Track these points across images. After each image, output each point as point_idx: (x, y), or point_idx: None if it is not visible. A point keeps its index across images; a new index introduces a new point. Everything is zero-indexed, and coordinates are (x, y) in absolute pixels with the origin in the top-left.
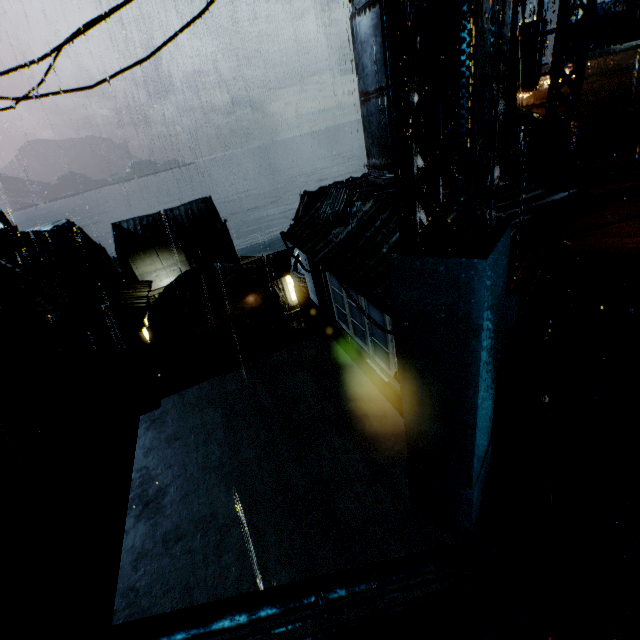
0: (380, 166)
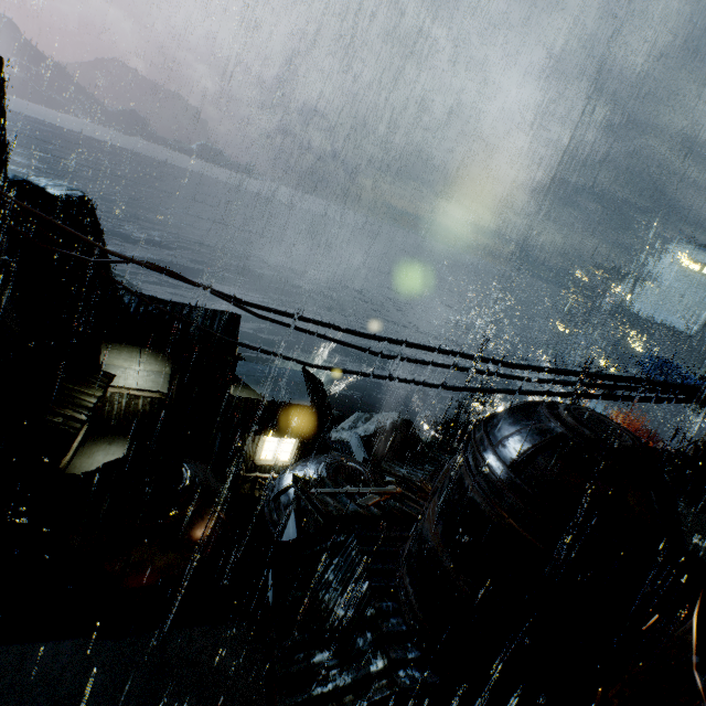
0: (414, 607)
